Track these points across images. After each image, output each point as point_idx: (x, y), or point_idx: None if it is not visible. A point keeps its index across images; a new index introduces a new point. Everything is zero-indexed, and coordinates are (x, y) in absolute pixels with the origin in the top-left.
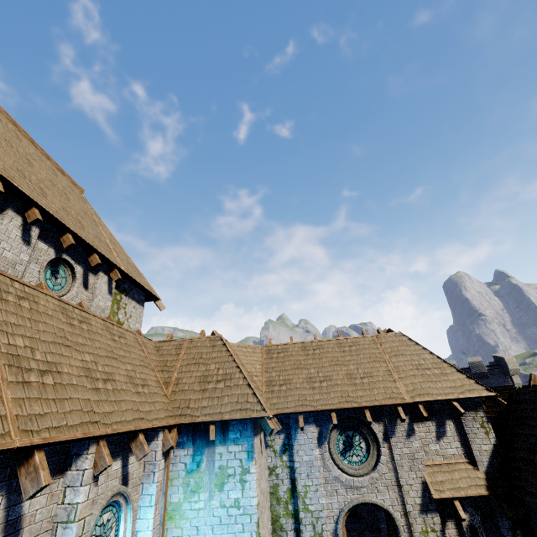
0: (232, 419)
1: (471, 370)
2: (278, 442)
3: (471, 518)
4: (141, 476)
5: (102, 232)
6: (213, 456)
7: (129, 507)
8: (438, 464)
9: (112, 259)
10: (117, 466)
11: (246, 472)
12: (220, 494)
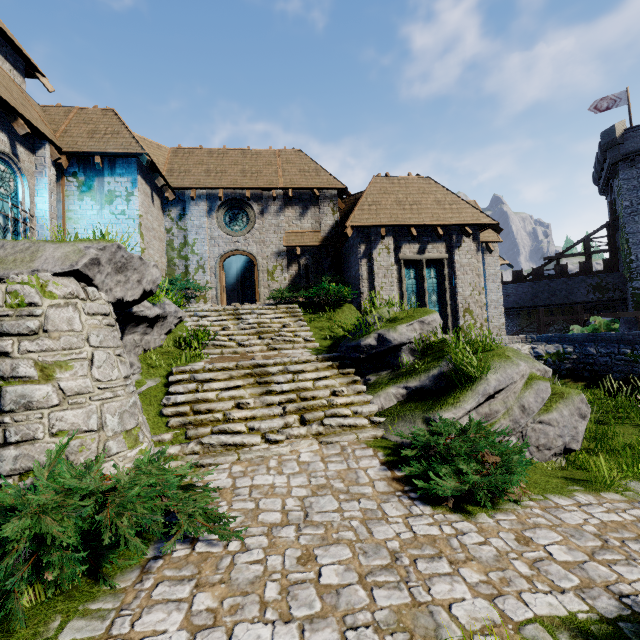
0: (115, 152)
1: None
2: (175, 213)
3: (307, 261)
4: (34, 172)
5: None
6: (103, 183)
7: (24, 178)
8: (296, 232)
9: None
10: (5, 139)
11: (131, 195)
12: (110, 207)
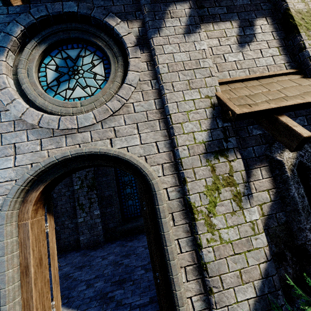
0: None
1: None
2: None
3: (300, 154)
4: None
5: None
6: None
7: None
8: (241, 81)
9: None
10: None
11: None
12: None
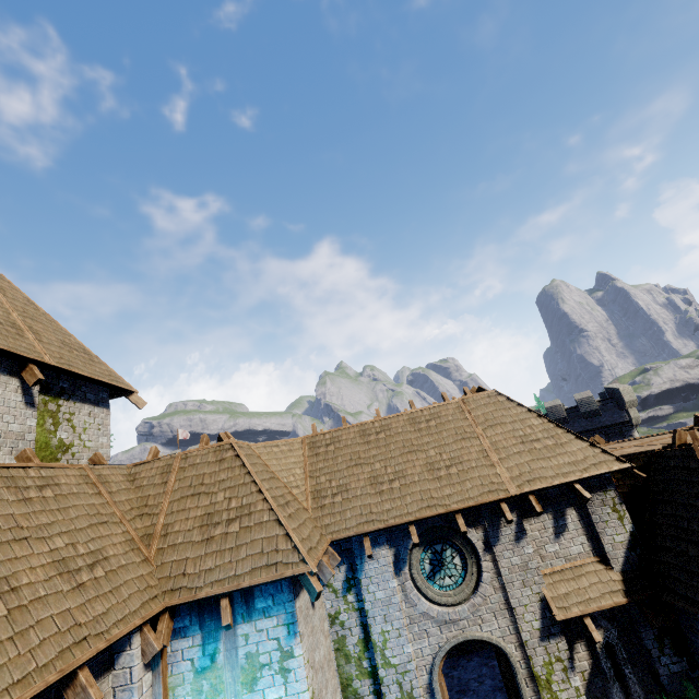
0: (255, 584)
1: (579, 409)
2: (339, 578)
3: (606, 635)
4: None
5: (3, 300)
6: (234, 640)
7: None
8: (559, 570)
9: (19, 349)
10: None
11: (288, 657)
12: (251, 697)
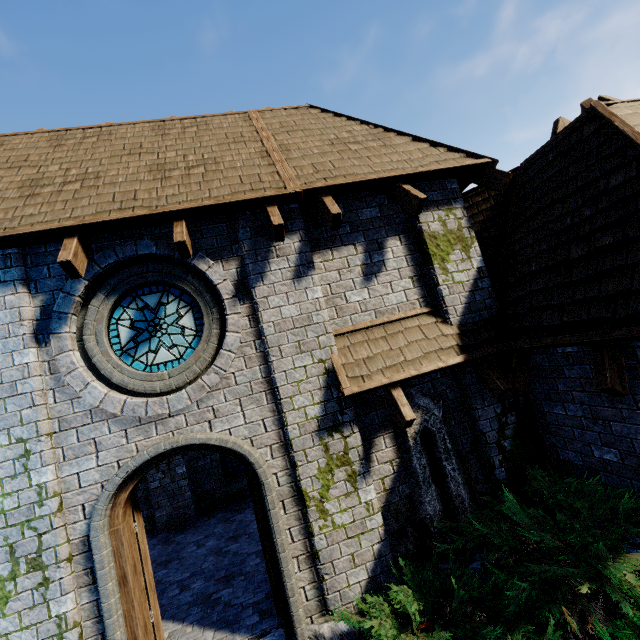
0: None
1: None
2: None
3: (424, 419)
4: None
5: None
6: None
7: None
8: (364, 328)
9: None
10: None
11: None
12: None
